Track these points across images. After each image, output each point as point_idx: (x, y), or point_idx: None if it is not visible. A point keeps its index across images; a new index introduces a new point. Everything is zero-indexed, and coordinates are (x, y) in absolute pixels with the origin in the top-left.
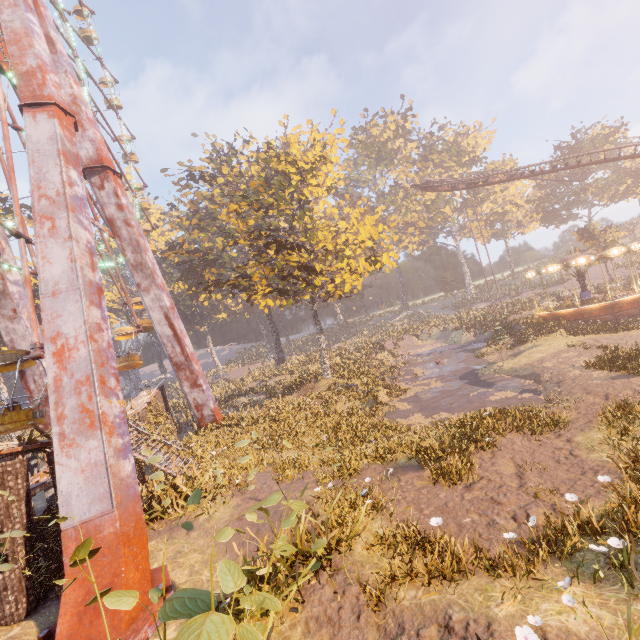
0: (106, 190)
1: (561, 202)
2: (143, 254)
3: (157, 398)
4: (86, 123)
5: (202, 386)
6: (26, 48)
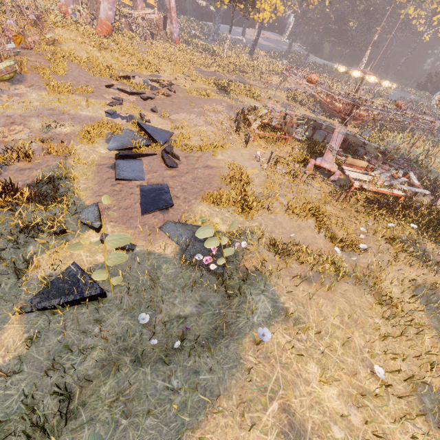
0: None
1: None
2: None
3: (159, 19)
4: None
5: (173, 25)
6: None
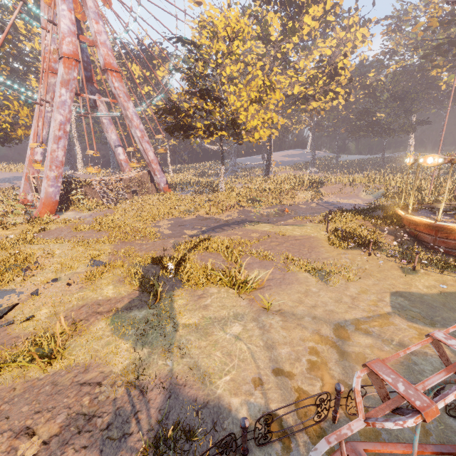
0: (110, 80)
1: None
2: (126, 111)
3: (143, 175)
4: (99, 46)
5: (157, 176)
6: (60, 28)
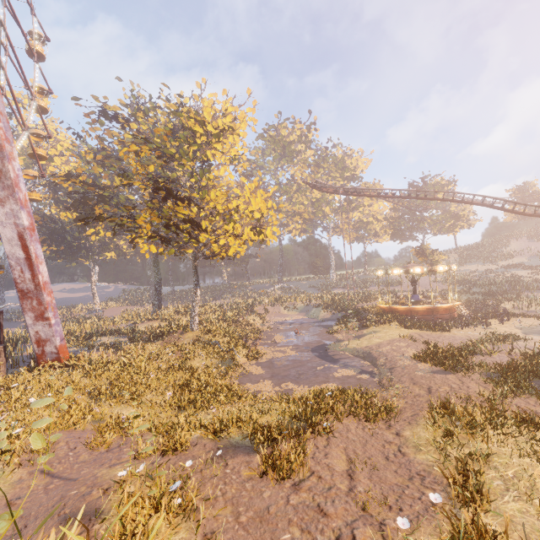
0: None
1: (407, 225)
2: (5, 161)
3: None
4: None
5: (50, 320)
6: None
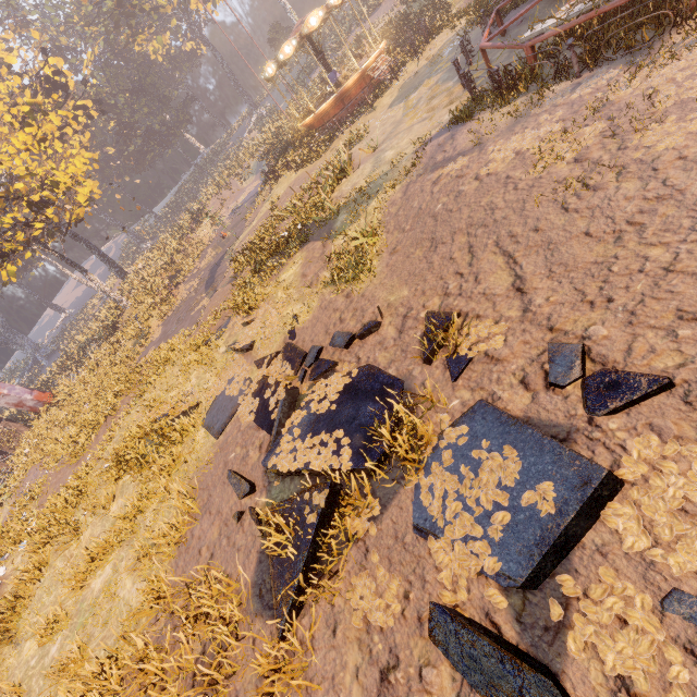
0: None
1: None
2: None
3: None
4: None
5: (1, 393)
6: None
